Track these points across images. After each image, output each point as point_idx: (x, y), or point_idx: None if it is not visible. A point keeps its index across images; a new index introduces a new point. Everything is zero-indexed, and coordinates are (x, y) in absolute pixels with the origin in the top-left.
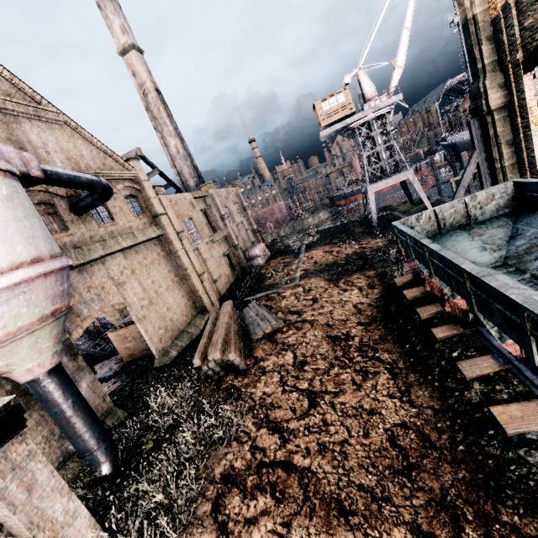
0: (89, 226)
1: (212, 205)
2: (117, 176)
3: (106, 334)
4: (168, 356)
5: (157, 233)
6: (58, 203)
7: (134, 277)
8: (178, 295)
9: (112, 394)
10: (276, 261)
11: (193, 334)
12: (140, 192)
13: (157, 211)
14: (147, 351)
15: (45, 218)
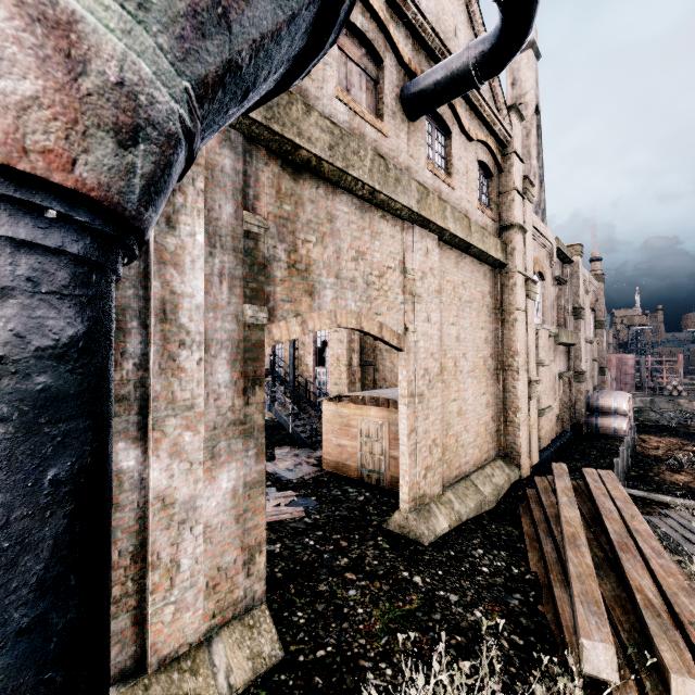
0: (413, 149)
1: (569, 282)
2: (485, 114)
3: (314, 408)
4: (428, 524)
5: (498, 255)
6: (389, 65)
7: (436, 301)
8: (482, 396)
9: (275, 530)
10: (666, 441)
11: (485, 501)
12: (499, 175)
13: (515, 217)
14: (372, 476)
15: (355, 73)
